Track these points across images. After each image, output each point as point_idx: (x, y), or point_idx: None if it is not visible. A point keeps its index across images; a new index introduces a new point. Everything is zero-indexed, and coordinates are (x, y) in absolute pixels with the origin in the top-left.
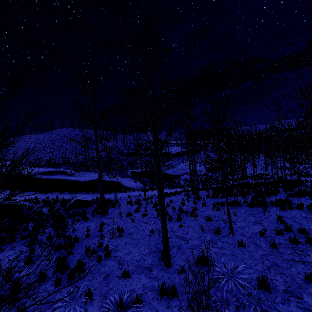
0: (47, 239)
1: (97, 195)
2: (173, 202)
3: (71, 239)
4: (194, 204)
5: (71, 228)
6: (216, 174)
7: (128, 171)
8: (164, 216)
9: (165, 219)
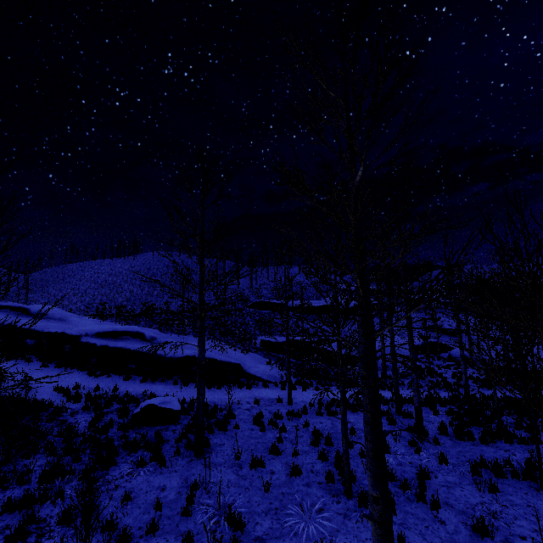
0: (59, 522)
1: (192, 391)
2: (356, 432)
3: (115, 530)
4: (414, 453)
5: (122, 490)
6: (433, 361)
7: (257, 339)
8: None
9: None
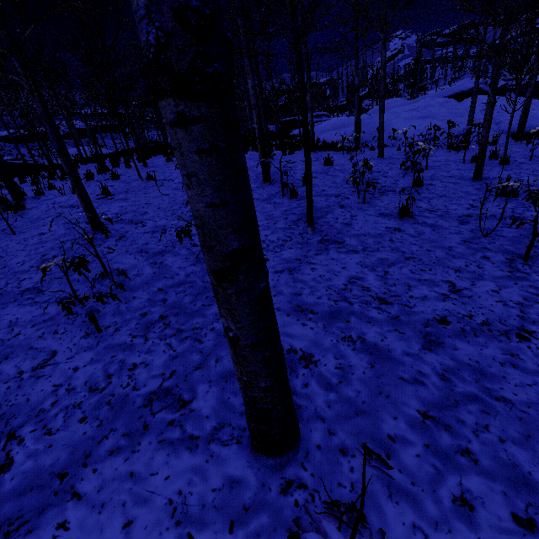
0: None
1: None
2: None
3: None
4: None
5: None
6: None
7: None
8: None
9: None
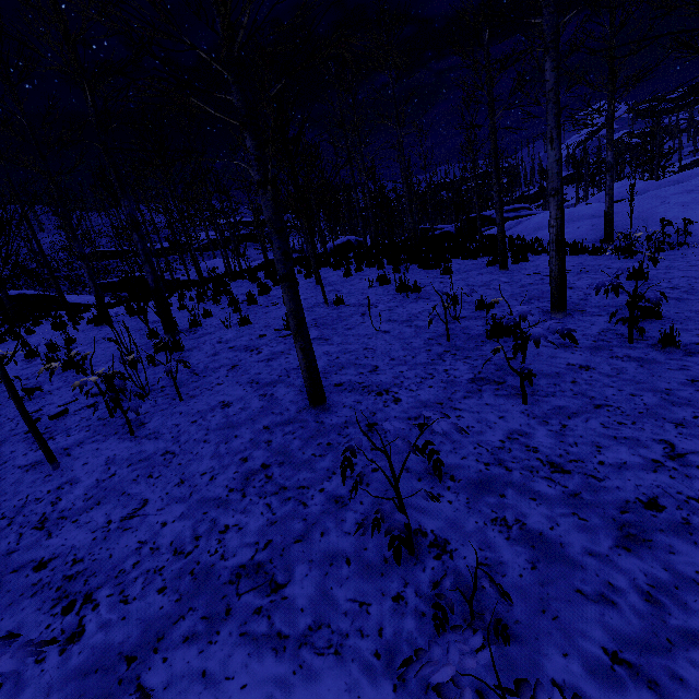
0: None
1: None
2: None
3: None
4: None
5: None
6: None
7: None
8: (54, 280)
9: (57, 282)
